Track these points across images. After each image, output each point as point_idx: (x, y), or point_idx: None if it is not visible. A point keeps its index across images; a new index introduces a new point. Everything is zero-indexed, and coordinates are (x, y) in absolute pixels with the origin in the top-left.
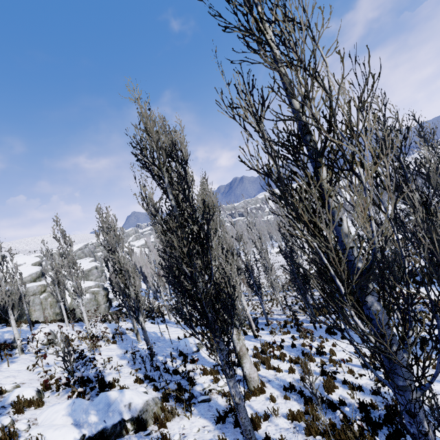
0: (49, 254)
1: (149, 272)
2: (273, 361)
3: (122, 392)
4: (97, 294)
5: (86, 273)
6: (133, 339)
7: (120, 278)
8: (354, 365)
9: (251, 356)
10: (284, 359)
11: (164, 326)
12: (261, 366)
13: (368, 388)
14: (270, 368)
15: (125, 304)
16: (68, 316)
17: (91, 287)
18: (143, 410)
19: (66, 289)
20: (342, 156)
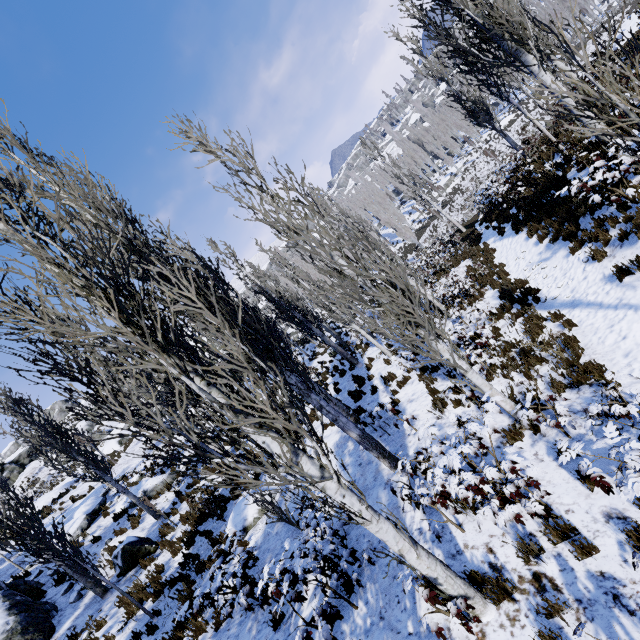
0: None
1: None
2: None
3: (146, 481)
4: None
5: None
6: None
7: None
8: None
9: None
10: None
11: None
12: None
13: None
14: None
15: None
16: None
17: None
18: (150, 491)
19: None
20: None
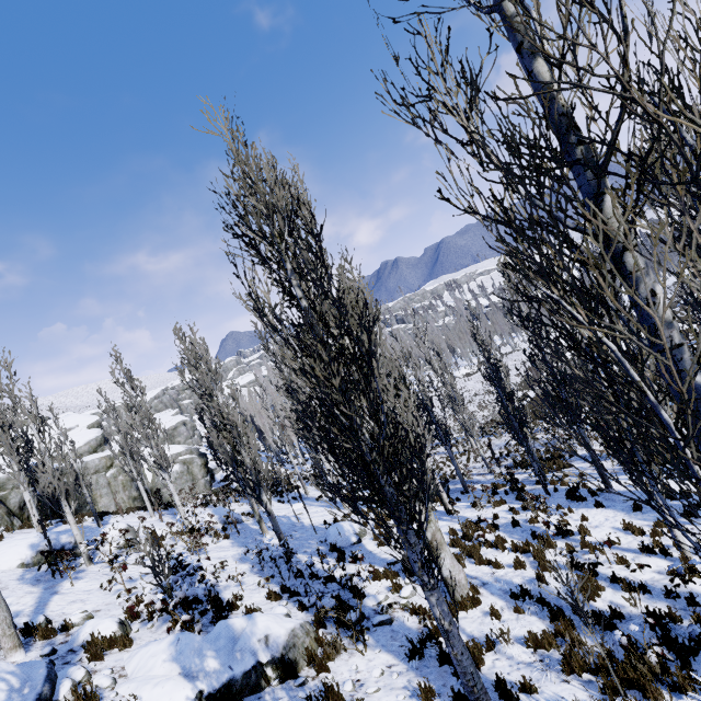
0: (112, 409)
1: (266, 424)
2: (486, 550)
3: (251, 618)
4: (191, 464)
5: (169, 433)
6: (254, 530)
7: (225, 437)
8: (625, 549)
9: (448, 545)
10: (503, 546)
11: (299, 505)
12: (467, 561)
13: (657, 588)
14: (482, 562)
15: (237, 477)
16: (151, 501)
17: (180, 454)
18: (288, 646)
19: (143, 460)
20: (661, 159)
